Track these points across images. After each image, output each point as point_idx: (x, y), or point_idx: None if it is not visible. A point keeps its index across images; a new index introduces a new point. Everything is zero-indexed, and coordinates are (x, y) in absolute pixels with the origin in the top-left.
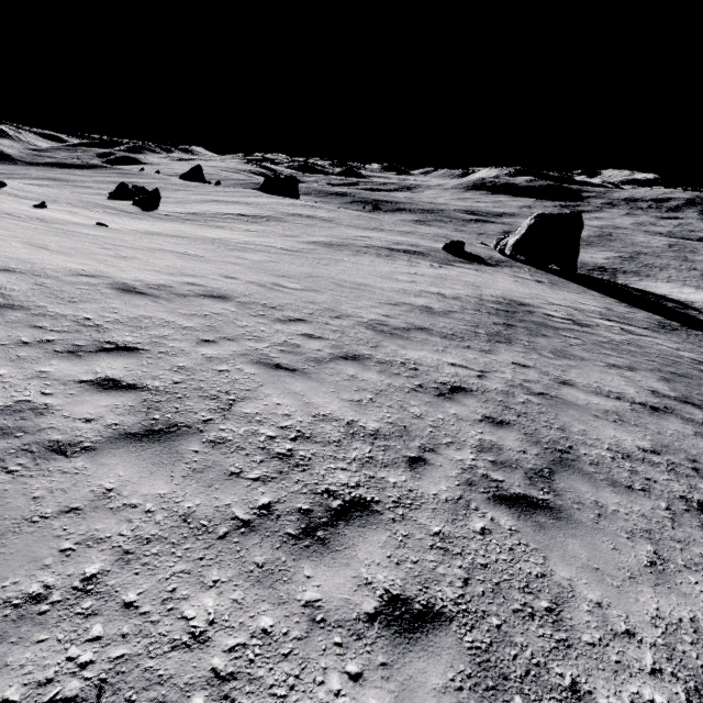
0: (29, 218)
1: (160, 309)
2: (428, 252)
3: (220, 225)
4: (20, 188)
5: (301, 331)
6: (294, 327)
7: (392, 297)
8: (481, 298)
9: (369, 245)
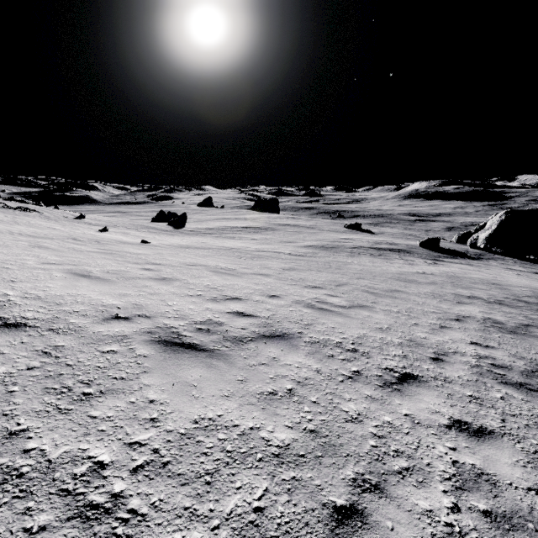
0: (89, 240)
1: (222, 387)
2: (409, 249)
3: (231, 236)
4: (94, 218)
5: (439, 412)
6: (423, 402)
7: (440, 307)
8: (523, 300)
9: (356, 246)
